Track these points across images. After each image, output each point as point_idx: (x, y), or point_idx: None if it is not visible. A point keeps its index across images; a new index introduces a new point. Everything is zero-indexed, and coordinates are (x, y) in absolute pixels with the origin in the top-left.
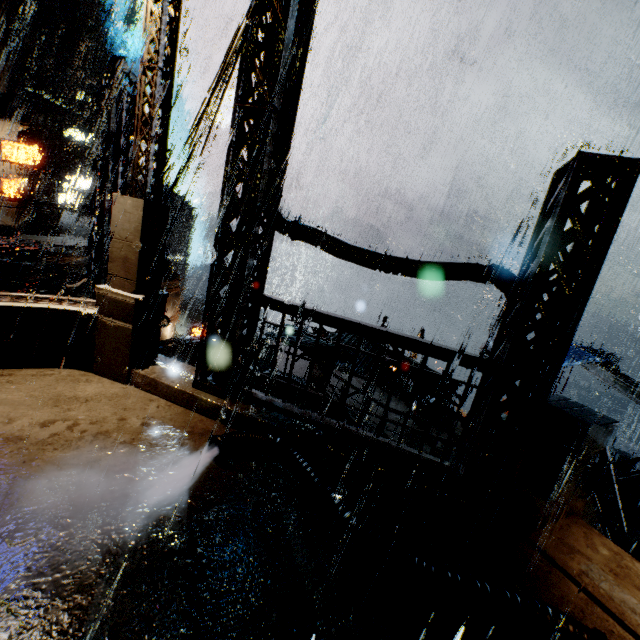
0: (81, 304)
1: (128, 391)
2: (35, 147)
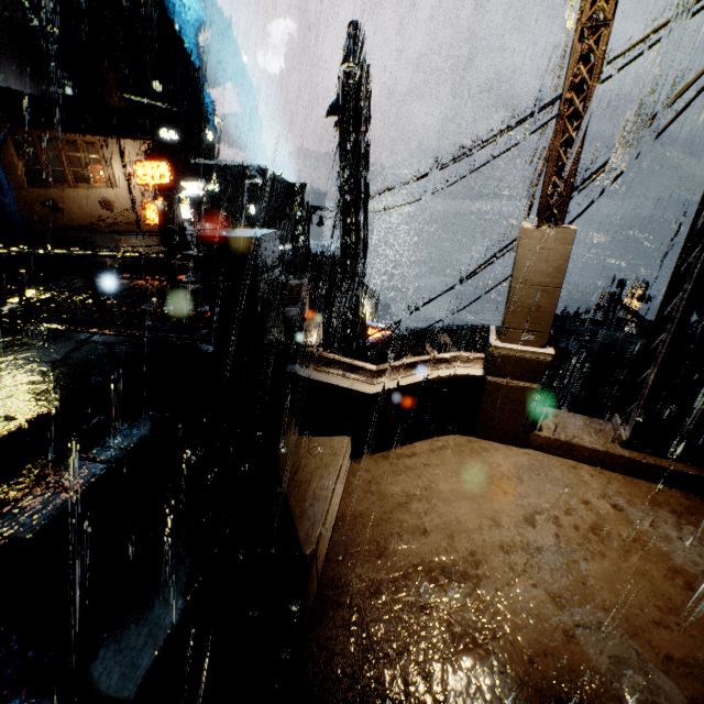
0: (454, 364)
1: (536, 458)
2: (166, 162)
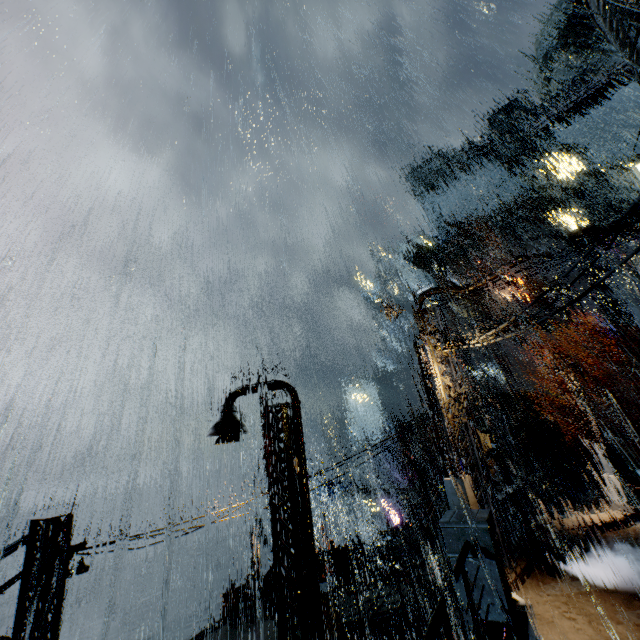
0: None
1: None
2: None
